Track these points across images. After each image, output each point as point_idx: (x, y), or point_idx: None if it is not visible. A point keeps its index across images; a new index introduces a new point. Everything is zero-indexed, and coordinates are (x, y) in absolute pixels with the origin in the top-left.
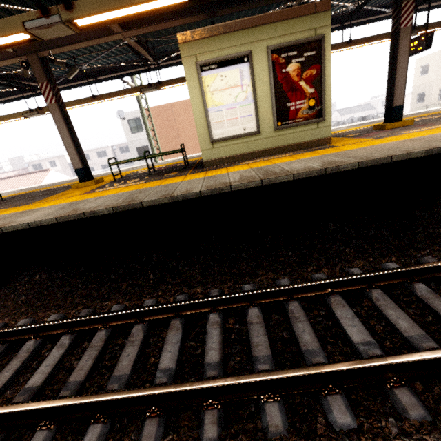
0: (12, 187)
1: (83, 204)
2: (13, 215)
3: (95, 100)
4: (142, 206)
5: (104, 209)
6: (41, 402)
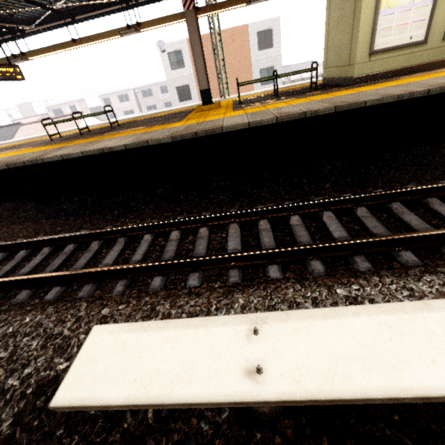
0: (50, 131)
1: (274, 111)
2: (196, 124)
3: (198, 14)
4: (364, 105)
5: (326, 108)
6: (393, 235)
